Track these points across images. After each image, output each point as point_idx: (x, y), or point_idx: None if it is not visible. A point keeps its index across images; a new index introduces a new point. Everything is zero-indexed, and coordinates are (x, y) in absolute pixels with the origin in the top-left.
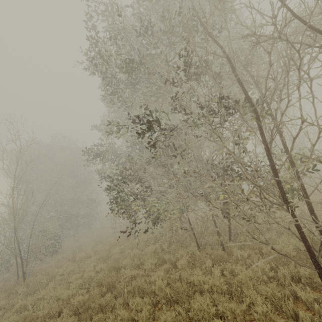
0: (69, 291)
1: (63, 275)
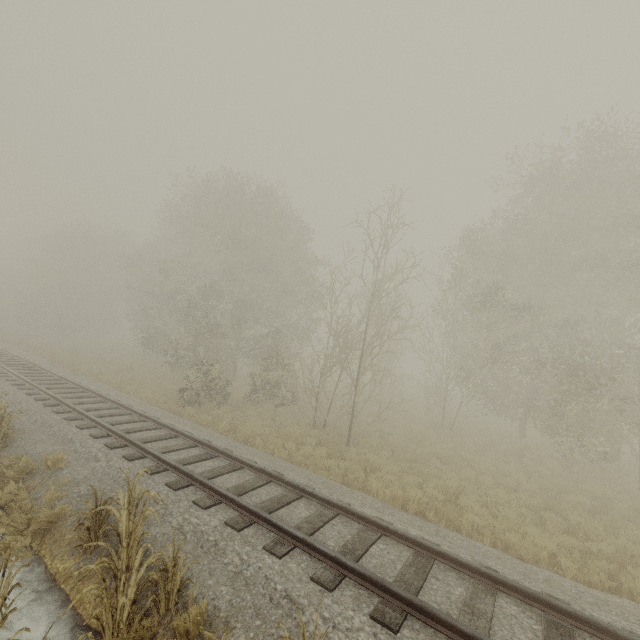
0: (532, 484)
1: (457, 457)
